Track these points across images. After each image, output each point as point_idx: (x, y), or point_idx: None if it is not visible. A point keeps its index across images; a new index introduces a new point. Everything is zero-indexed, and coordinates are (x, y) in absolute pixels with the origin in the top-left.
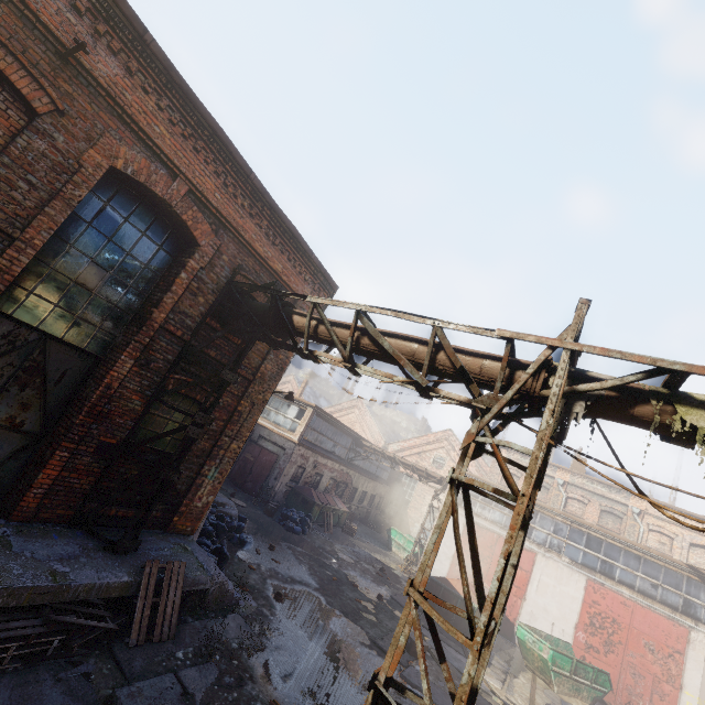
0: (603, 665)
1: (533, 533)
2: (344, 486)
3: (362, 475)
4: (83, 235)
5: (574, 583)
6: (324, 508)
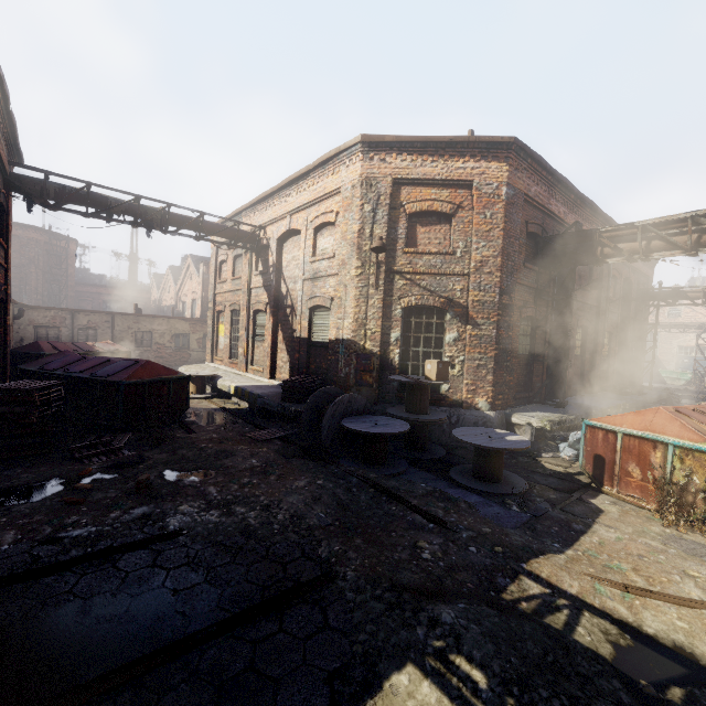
0: None
1: None
2: None
3: None
4: None
5: None
6: None
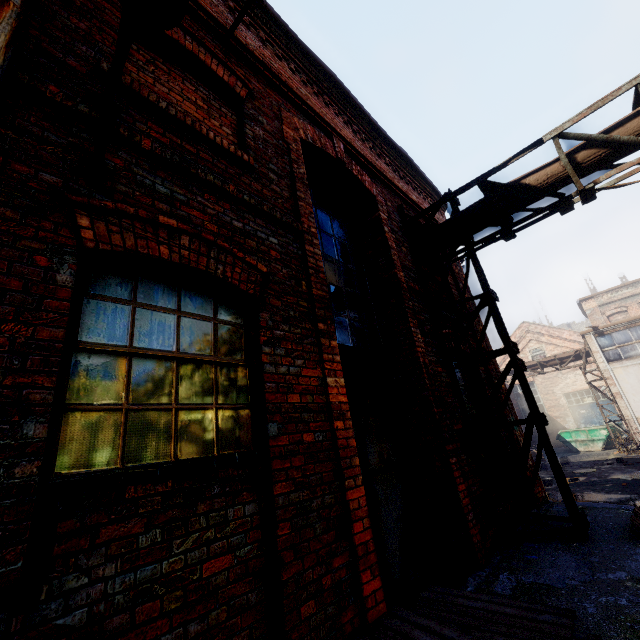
0: None
1: None
2: None
3: None
4: None
5: None
6: None
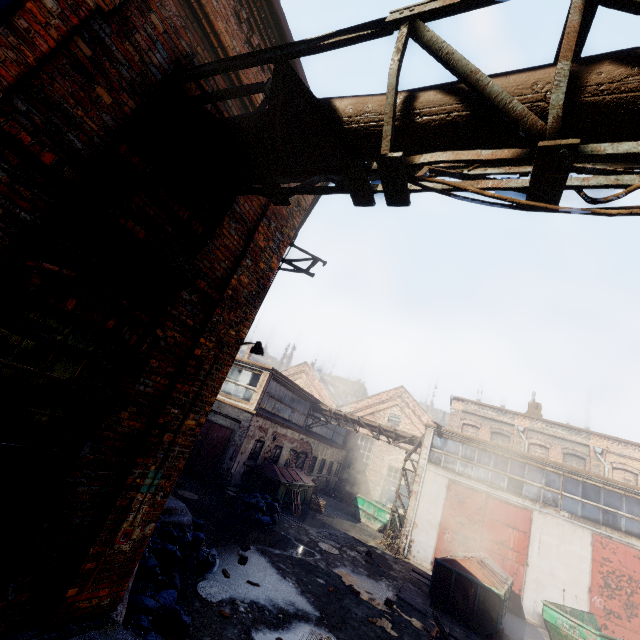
0: (628, 633)
1: (524, 488)
2: (304, 456)
3: (321, 442)
4: None
5: (579, 540)
6: (290, 486)
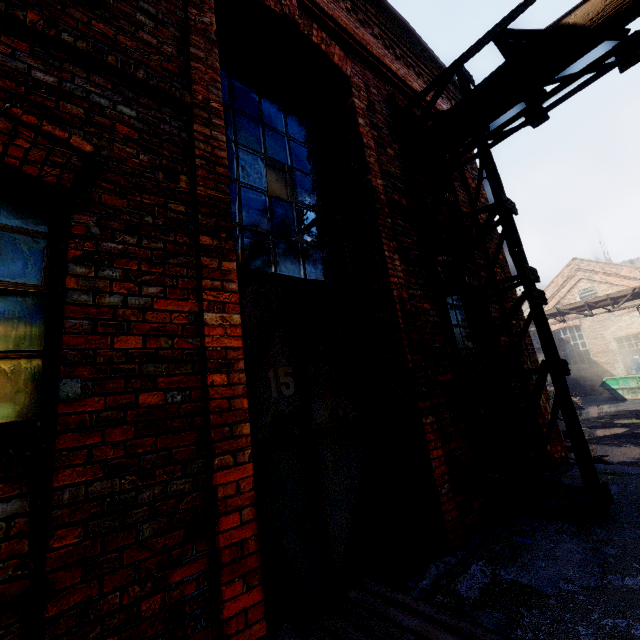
0: None
1: None
2: None
3: None
4: (235, 125)
5: None
6: None
